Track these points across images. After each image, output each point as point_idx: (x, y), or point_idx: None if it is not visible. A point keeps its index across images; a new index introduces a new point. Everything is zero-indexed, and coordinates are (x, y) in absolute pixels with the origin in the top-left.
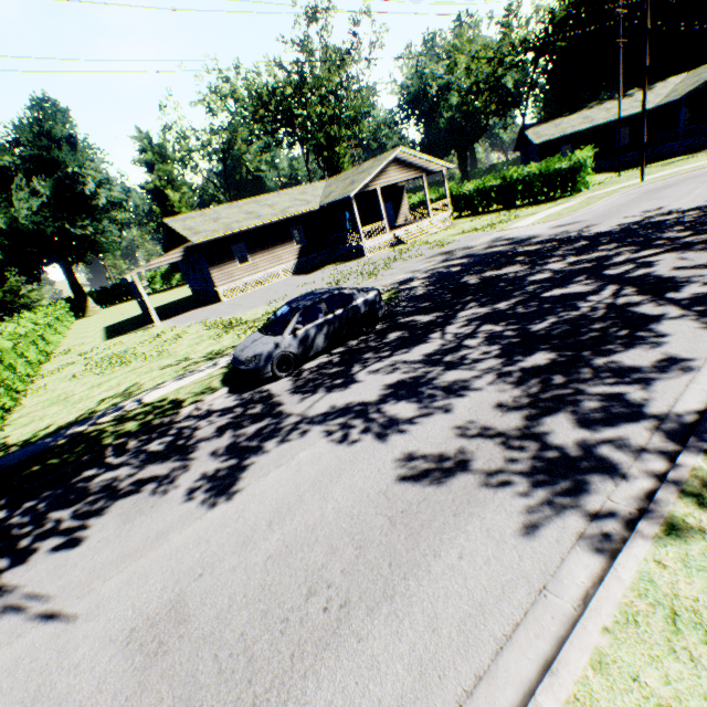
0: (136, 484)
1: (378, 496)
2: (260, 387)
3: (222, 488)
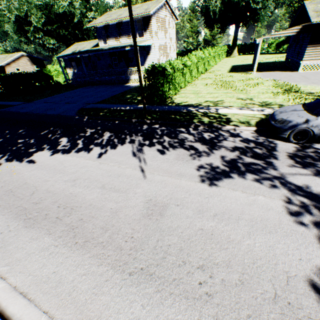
0: (189, 146)
1: (281, 272)
2: (273, 139)
3: (212, 177)
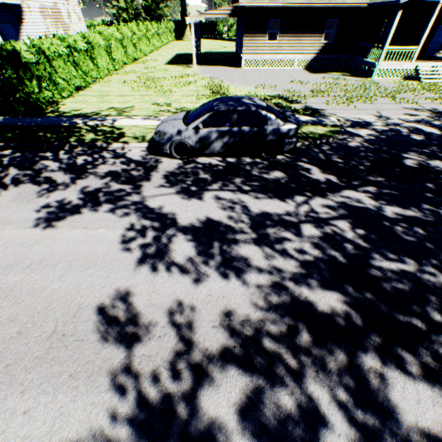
0: (45, 179)
1: (74, 307)
2: (161, 156)
3: (54, 218)
